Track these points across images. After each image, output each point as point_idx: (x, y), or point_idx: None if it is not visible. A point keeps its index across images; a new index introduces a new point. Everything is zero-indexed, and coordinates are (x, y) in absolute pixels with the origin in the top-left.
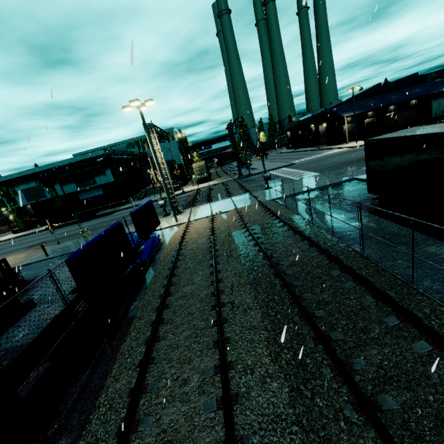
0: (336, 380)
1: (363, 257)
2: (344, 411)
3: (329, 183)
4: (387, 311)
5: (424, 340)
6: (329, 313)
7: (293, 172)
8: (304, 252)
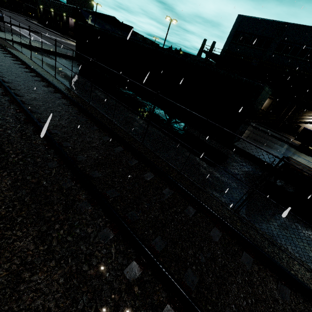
0: (4, 97)
1: (55, 78)
2: (2, 102)
3: (58, 52)
4: (51, 90)
5: (61, 96)
6: (16, 84)
7: (35, 36)
8: (14, 65)
